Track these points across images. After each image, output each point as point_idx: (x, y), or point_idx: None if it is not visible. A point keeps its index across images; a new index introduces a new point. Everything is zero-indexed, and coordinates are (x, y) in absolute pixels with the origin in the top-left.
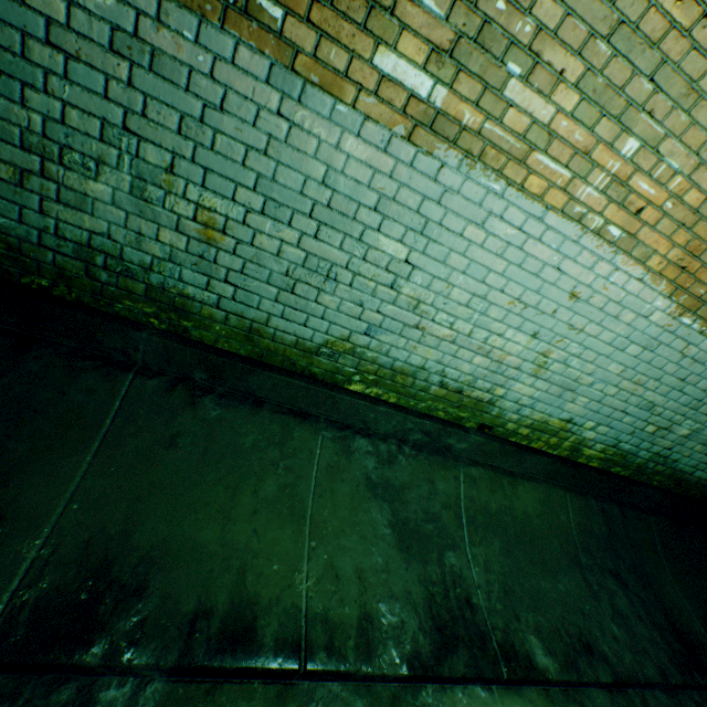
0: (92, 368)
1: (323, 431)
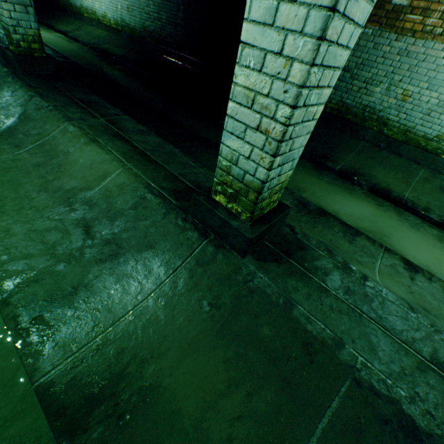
0: (354, 139)
1: (424, 169)
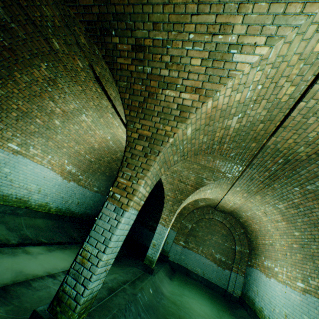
0: None
1: None
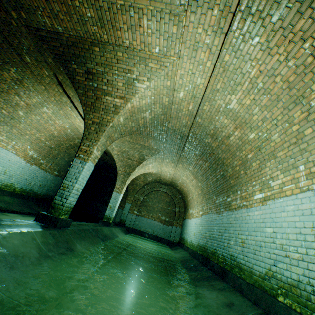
0: None
1: None
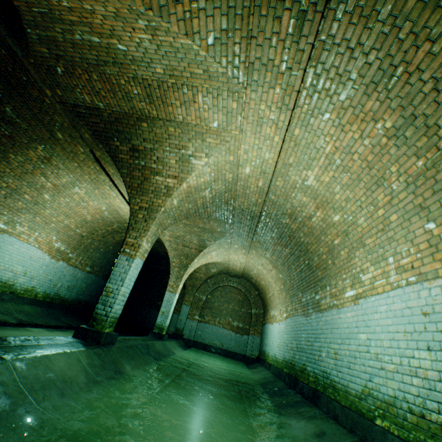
0: None
1: None
